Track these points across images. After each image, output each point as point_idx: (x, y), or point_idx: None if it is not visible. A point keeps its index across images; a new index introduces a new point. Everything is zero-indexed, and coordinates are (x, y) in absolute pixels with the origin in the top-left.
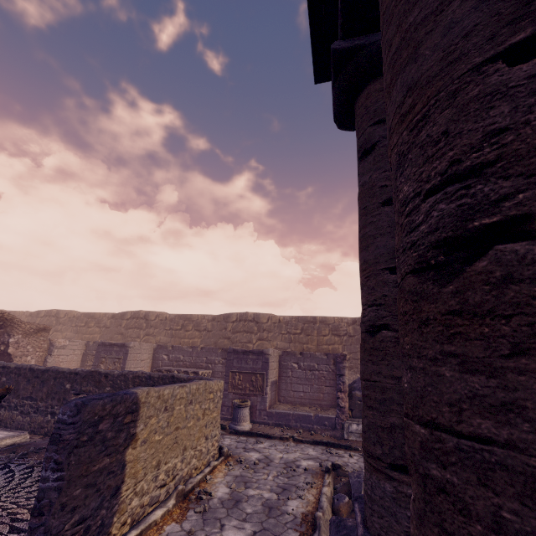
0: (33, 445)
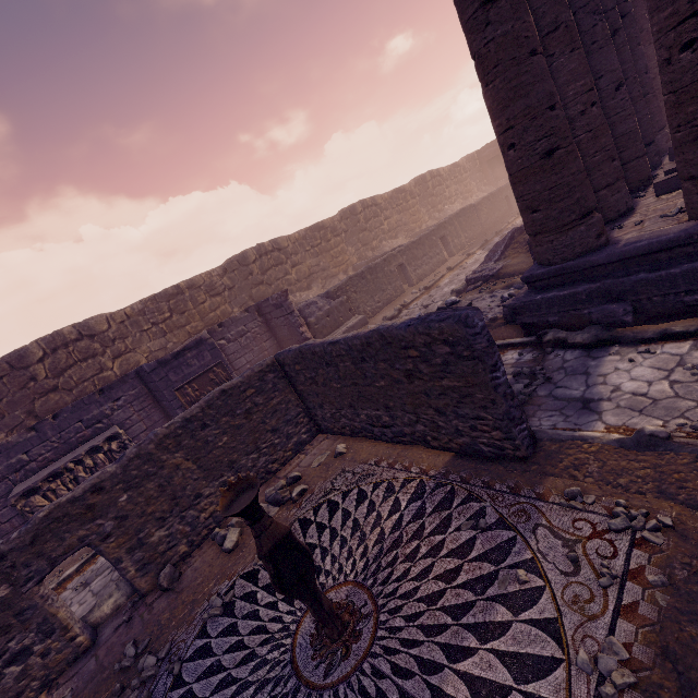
0: (97, 678)
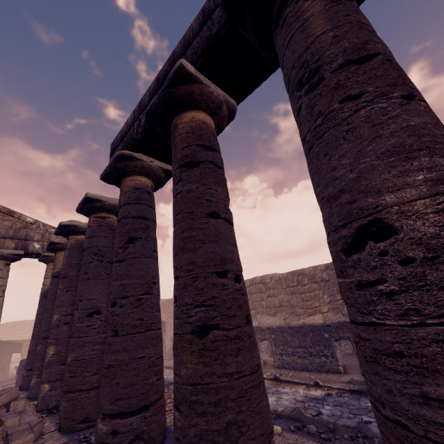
0: None
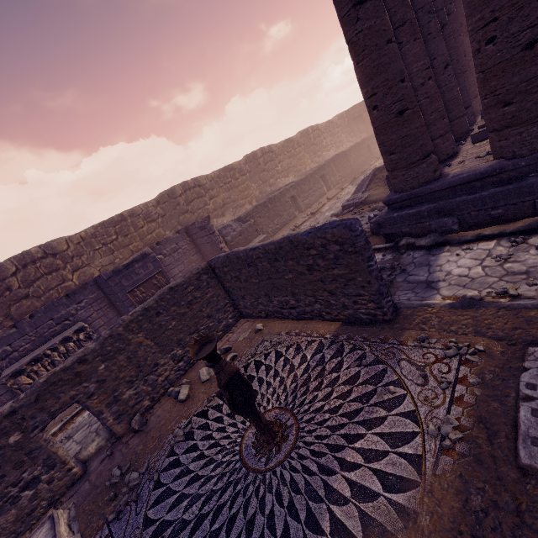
0: (93, 493)
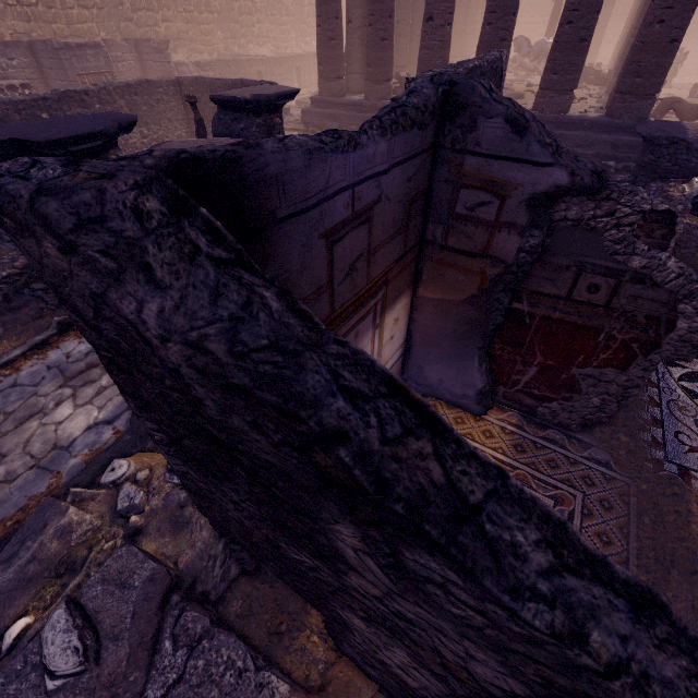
0: None
